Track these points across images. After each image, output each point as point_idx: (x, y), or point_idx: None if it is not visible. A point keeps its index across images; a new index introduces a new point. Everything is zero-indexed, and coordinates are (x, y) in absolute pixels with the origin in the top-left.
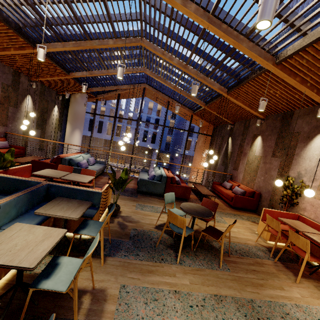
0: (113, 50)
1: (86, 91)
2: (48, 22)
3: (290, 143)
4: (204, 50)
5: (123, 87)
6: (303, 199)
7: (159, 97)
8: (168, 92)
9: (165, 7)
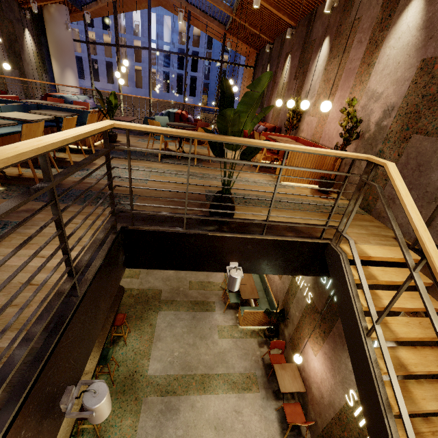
0: None
1: None
2: None
3: (308, 56)
4: None
5: None
6: (303, 121)
7: (177, 5)
8: None
9: None
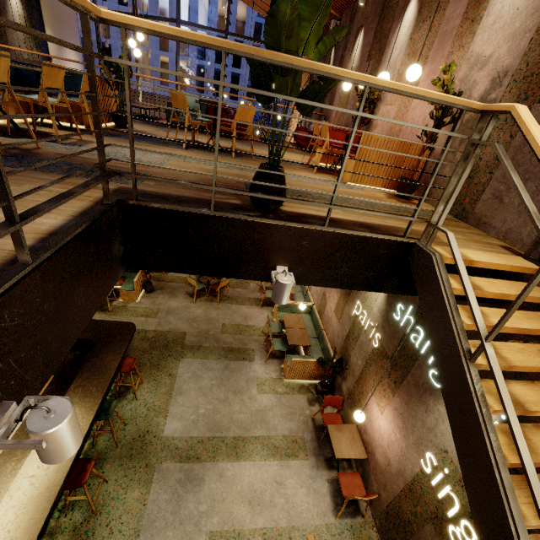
0: None
1: None
2: None
3: (387, 26)
4: None
5: None
6: (378, 113)
7: None
8: None
9: None
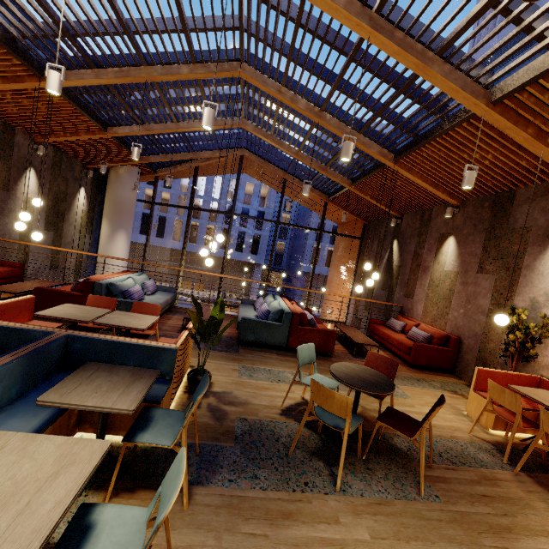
0: (188, 85)
1: (137, 161)
2: (68, 29)
3: (512, 247)
4: (357, 82)
5: (205, 155)
6: (545, 349)
7: (267, 173)
8: (284, 164)
9: (289, 1)
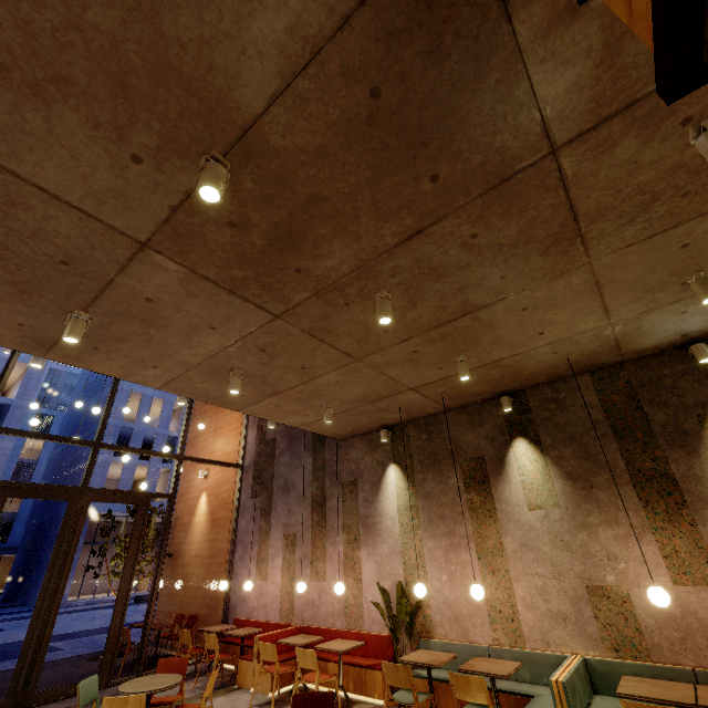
0: None
1: None
2: None
3: None
4: None
5: None
6: None
7: None
8: None
9: None
